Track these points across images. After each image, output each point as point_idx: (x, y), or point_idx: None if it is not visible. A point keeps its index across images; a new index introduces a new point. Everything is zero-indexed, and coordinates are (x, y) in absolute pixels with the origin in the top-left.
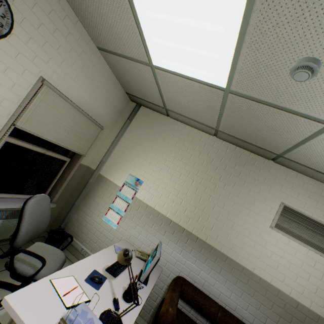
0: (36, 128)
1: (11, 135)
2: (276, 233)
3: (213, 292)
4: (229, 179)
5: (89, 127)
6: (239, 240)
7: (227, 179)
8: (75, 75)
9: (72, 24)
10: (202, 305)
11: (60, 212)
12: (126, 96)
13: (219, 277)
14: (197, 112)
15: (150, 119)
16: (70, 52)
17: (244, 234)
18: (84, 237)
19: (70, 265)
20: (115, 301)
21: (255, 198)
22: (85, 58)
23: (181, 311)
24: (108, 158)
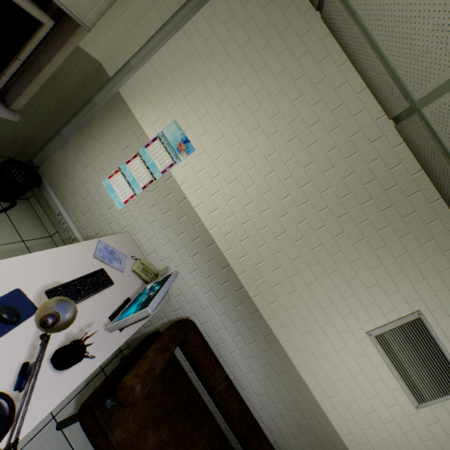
0: None
1: None
2: (370, 344)
3: (227, 359)
4: (357, 227)
5: None
6: (305, 323)
7: (352, 224)
8: None
9: None
10: (203, 368)
11: (35, 135)
12: None
13: (245, 348)
14: (412, 23)
15: None
16: None
17: (319, 320)
18: (67, 196)
19: (38, 227)
20: (21, 373)
21: (379, 282)
22: None
23: (174, 355)
24: (142, 63)
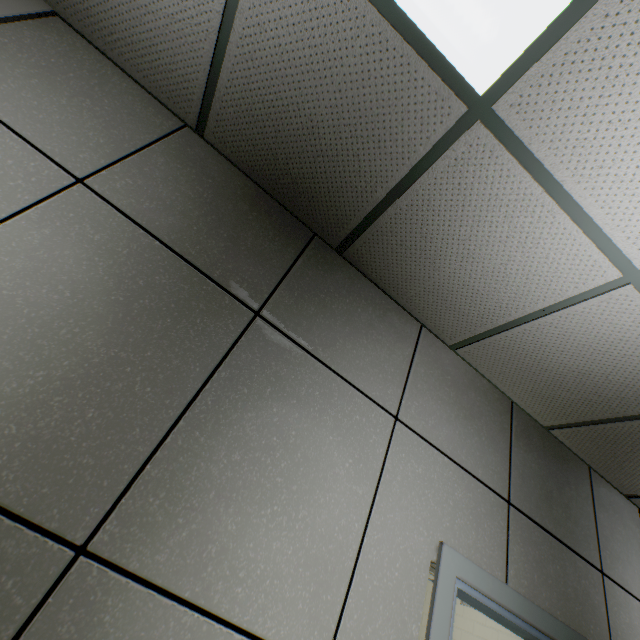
0: None
1: None
2: (469, 609)
3: None
4: None
5: None
6: None
7: None
8: None
9: None
10: None
11: None
12: None
13: None
14: None
15: None
16: None
17: None
18: None
19: None
20: None
21: None
22: None
23: None
24: None
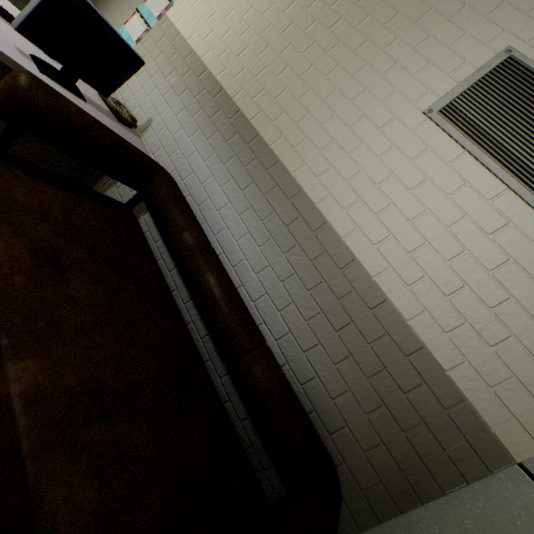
0: None
1: None
2: (433, 129)
3: (213, 222)
4: None
5: None
6: (325, 131)
7: None
8: None
9: None
10: (171, 220)
11: None
12: None
13: (239, 197)
14: None
15: None
16: None
17: (346, 119)
18: None
19: None
20: None
21: (431, 33)
22: None
23: (143, 234)
24: None
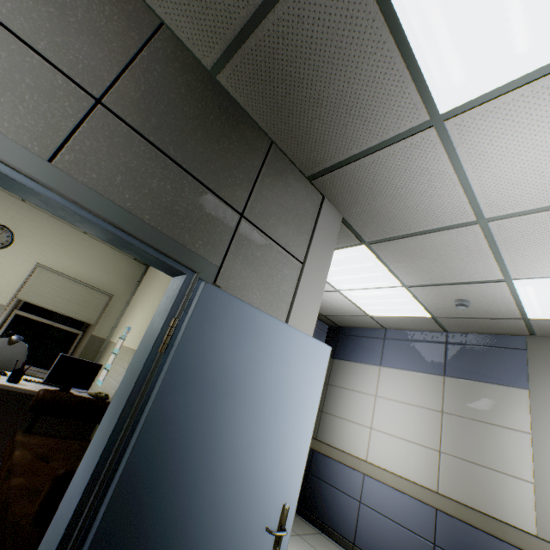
0: (35, 298)
1: (23, 311)
2: None
3: None
4: None
5: (92, 296)
6: None
7: None
8: (69, 257)
9: (59, 227)
10: None
11: None
12: (138, 263)
13: None
14: None
15: (152, 271)
16: (61, 243)
17: None
18: None
19: None
20: None
21: None
22: (76, 244)
23: None
24: (118, 323)
